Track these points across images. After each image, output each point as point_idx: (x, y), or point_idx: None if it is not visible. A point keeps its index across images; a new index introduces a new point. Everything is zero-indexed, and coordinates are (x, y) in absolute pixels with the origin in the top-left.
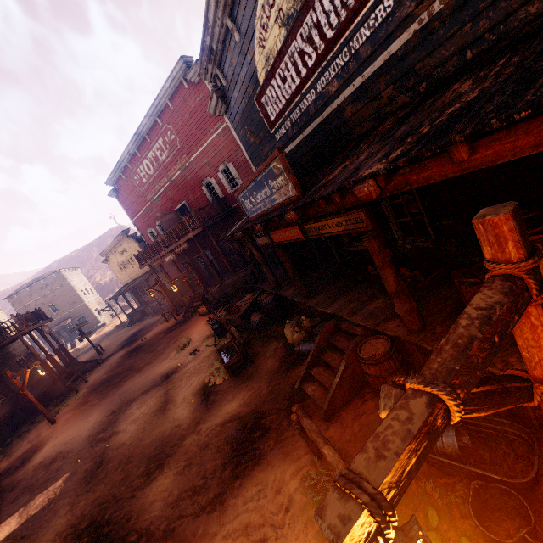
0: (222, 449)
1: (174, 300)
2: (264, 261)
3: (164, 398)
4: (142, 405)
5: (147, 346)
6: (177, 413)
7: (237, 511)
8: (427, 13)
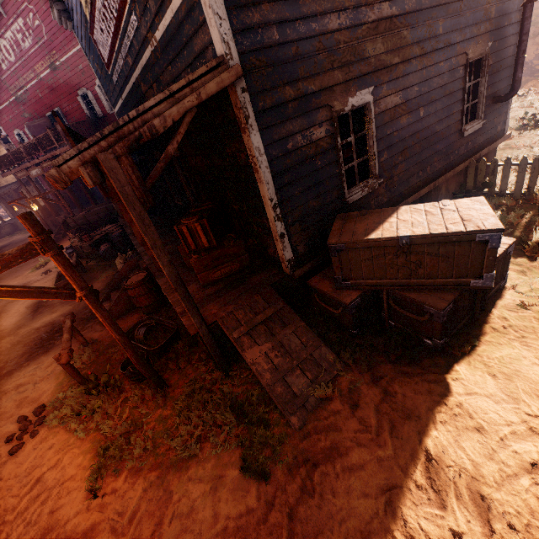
0: (28, 344)
1: (48, 219)
2: None
3: (1, 309)
4: None
5: None
6: (6, 321)
7: (18, 378)
8: (152, 43)
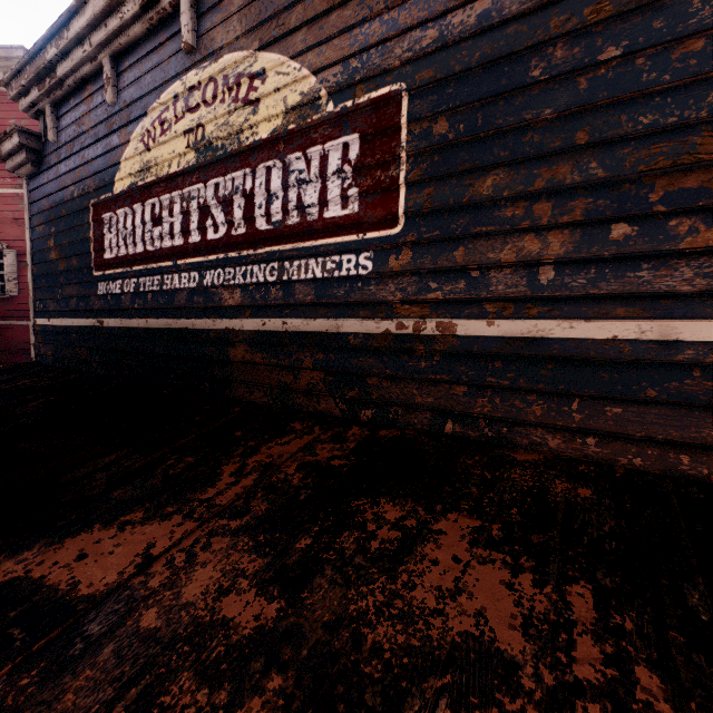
0: None
1: None
2: None
3: None
4: None
5: None
6: None
7: None
8: (414, 324)
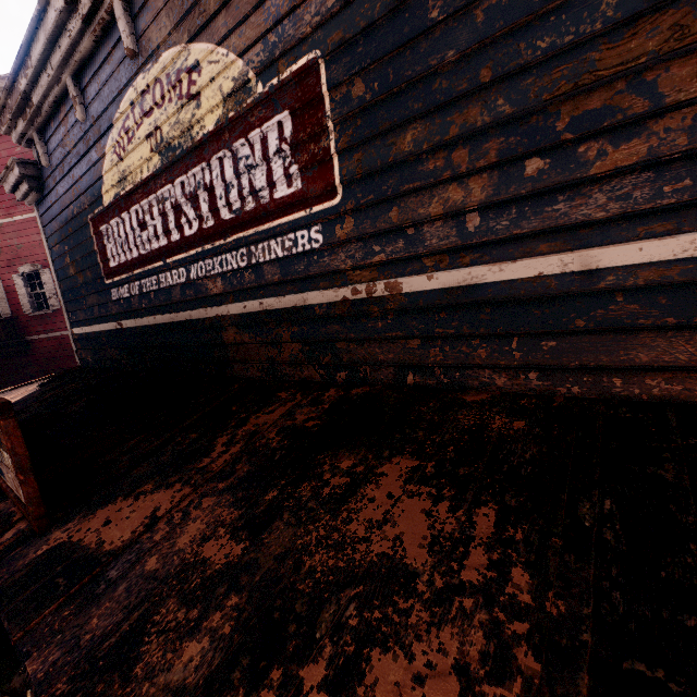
0: None
1: None
2: None
3: None
4: None
5: None
6: None
7: None
8: (366, 288)
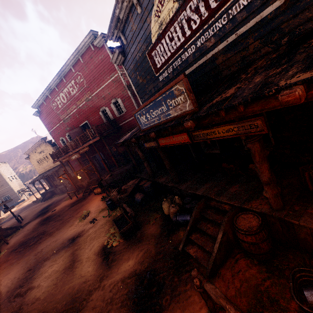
0: (126, 304)
1: (76, 184)
2: (145, 159)
3: (71, 257)
4: (54, 263)
5: (56, 216)
6: (83, 270)
7: None
8: None
